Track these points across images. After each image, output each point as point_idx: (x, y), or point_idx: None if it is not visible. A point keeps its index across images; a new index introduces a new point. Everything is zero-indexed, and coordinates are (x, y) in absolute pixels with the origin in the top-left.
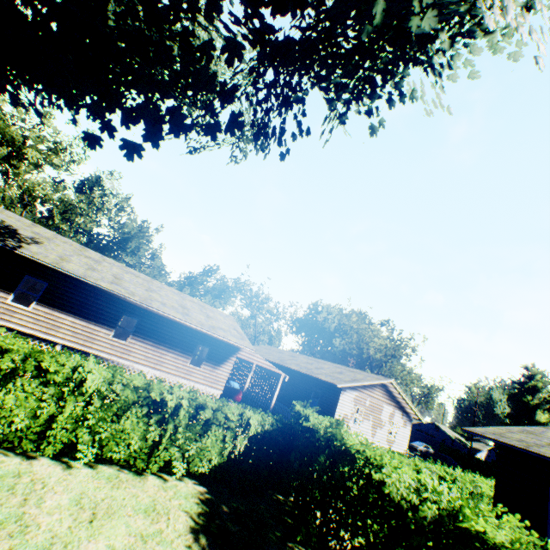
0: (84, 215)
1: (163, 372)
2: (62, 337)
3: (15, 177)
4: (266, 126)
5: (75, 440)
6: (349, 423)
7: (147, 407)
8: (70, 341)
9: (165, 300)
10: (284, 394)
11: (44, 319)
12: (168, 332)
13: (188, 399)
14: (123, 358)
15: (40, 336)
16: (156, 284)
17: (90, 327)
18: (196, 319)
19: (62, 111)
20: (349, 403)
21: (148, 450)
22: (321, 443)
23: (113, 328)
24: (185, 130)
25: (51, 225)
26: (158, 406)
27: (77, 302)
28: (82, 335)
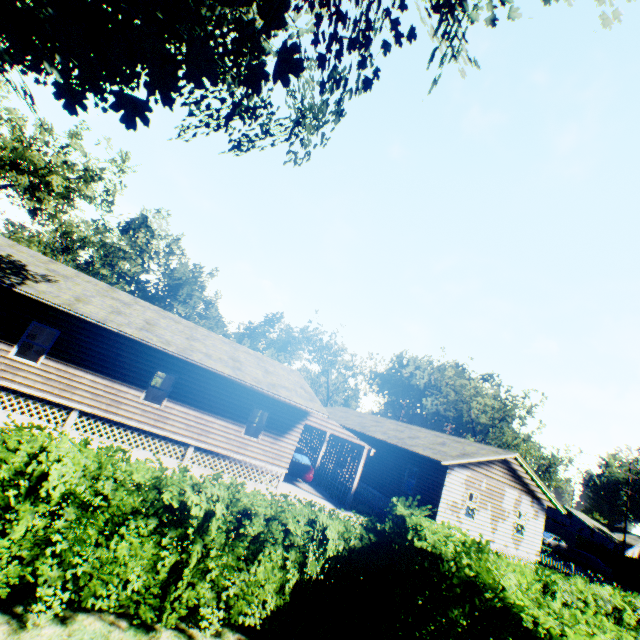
0: (127, 258)
1: (210, 445)
2: (79, 400)
3: (50, 218)
4: (339, 39)
5: (31, 579)
6: (459, 513)
7: (156, 517)
8: (90, 406)
9: (211, 351)
10: (367, 471)
11: (56, 377)
12: (215, 392)
13: (226, 500)
14: (157, 427)
15: (52, 399)
16: (202, 331)
17: (115, 388)
18: (250, 375)
19: (40, 73)
20: (458, 486)
21: (158, 591)
22: (454, 588)
23: (144, 388)
24: (210, 75)
25: (91, 271)
26: (175, 515)
27: (98, 354)
28: (104, 398)
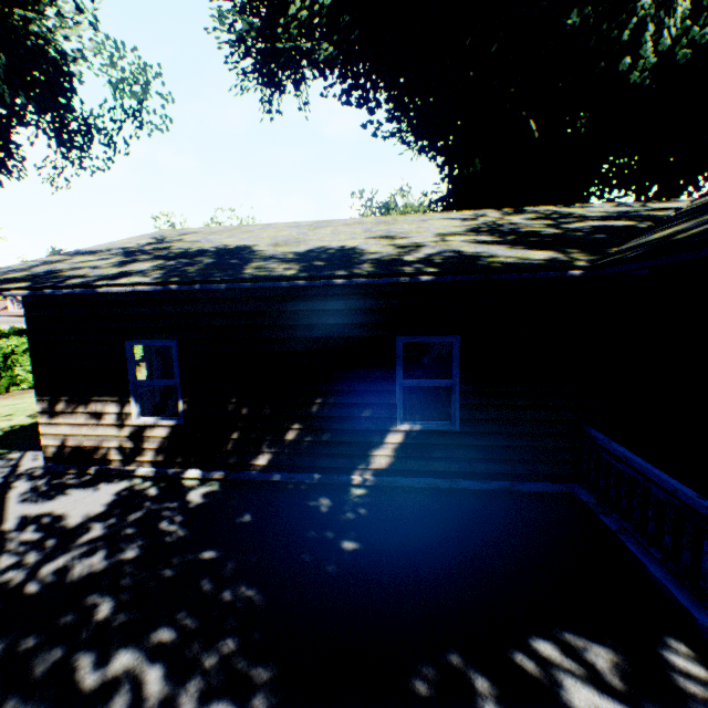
0: None
1: None
2: None
3: None
4: None
5: None
6: None
7: None
8: None
9: None
10: None
11: None
12: None
13: None
14: None
15: None
16: None
17: None
18: None
19: None
20: None
21: None
22: None
23: None
24: None
25: None
26: None
27: None
28: None
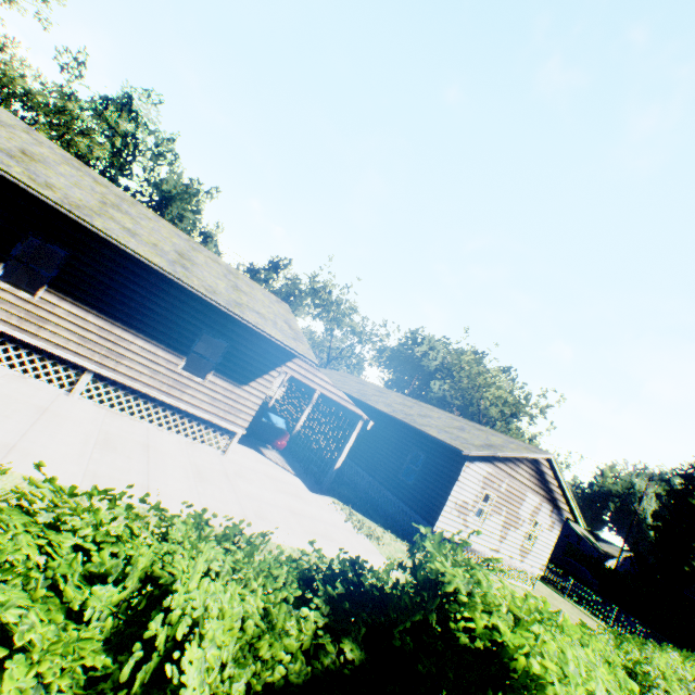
0: (87, 134)
1: (121, 376)
2: None
3: None
4: None
5: None
6: (467, 516)
7: None
8: None
9: (142, 231)
10: (359, 447)
11: None
12: (138, 295)
13: None
14: (24, 332)
15: None
16: (143, 211)
17: None
18: (203, 280)
19: None
20: (474, 484)
21: None
22: None
23: (1, 260)
24: None
25: None
26: None
27: None
28: None
